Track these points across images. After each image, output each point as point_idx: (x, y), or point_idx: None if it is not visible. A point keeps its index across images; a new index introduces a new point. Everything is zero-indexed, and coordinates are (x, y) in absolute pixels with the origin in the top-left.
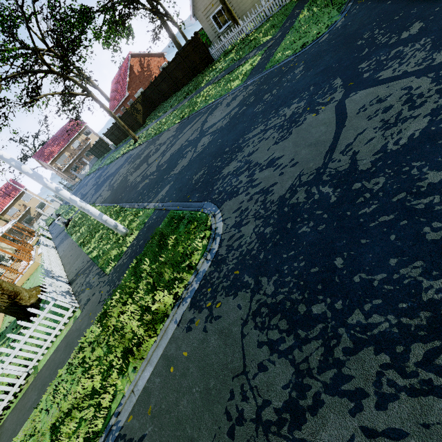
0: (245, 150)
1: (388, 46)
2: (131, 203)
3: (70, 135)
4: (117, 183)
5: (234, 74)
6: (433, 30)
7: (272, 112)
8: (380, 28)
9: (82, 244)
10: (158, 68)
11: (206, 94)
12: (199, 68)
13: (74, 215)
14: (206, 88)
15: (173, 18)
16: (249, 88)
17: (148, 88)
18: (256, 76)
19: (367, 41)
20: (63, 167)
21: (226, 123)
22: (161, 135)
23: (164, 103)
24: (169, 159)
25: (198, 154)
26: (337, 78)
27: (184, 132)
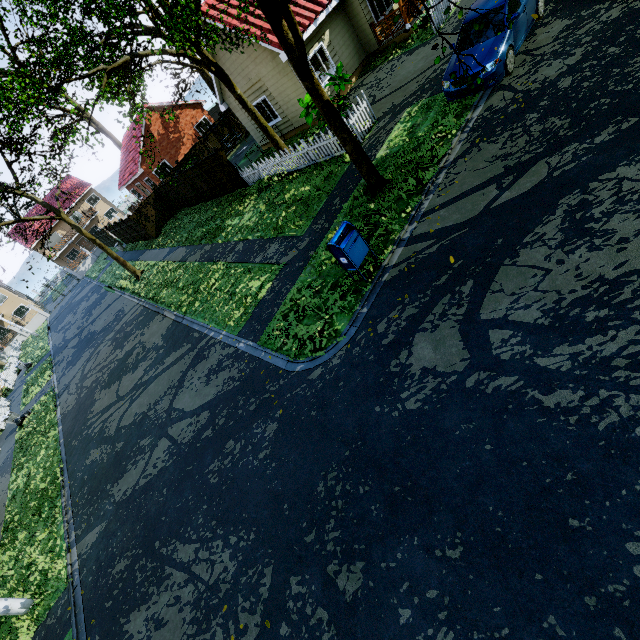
0: (161, 595)
1: (324, 578)
2: (70, 495)
3: (65, 204)
4: (87, 385)
5: (242, 283)
6: (356, 637)
7: (212, 524)
8: (343, 489)
9: (3, 537)
10: (192, 126)
11: (211, 286)
12: (229, 187)
13: (34, 405)
14: (218, 259)
15: (206, 71)
16: (234, 370)
17: (162, 186)
18: (249, 343)
19: (324, 502)
20: (54, 255)
21: (186, 444)
22: (154, 316)
23: (186, 212)
24: (129, 429)
25: (143, 487)
26: (271, 564)
27: (163, 367)
